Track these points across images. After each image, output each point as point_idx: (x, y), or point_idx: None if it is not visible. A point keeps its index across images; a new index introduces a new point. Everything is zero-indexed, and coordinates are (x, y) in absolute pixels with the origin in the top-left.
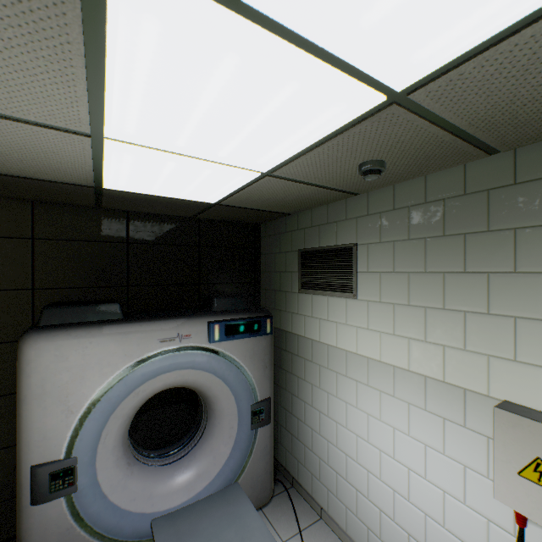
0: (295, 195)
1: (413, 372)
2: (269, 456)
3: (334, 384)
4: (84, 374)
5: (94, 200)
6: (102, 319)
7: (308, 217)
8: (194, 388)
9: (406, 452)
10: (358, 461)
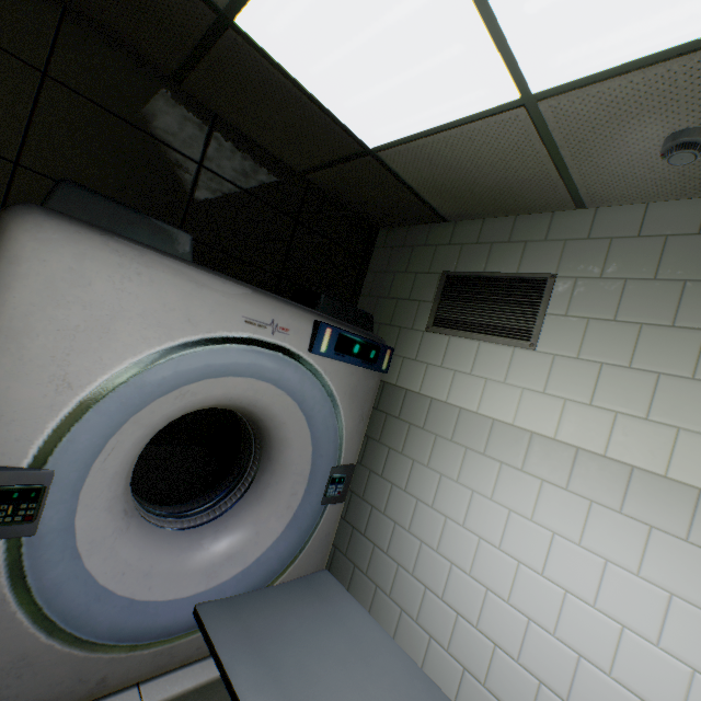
0: (505, 175)
1: (612, 459)
2: (327, 549)
3: (456, 464)
4: (110, 325)
5: (184, 56)
6: (159, 249)
7: (475, 229)
8: (256, 419)
9: (568, 568)
10: (473, 573)
